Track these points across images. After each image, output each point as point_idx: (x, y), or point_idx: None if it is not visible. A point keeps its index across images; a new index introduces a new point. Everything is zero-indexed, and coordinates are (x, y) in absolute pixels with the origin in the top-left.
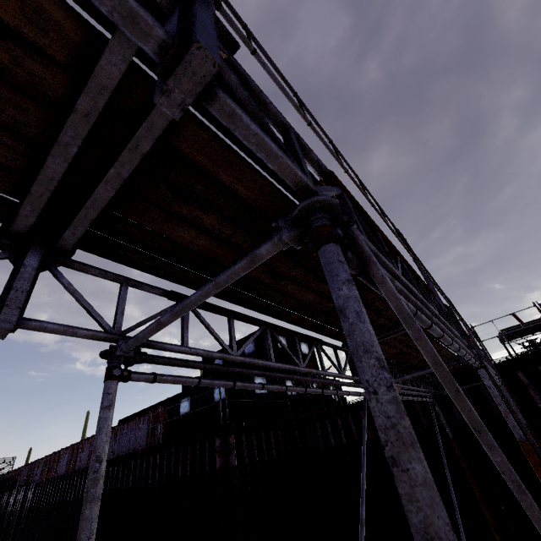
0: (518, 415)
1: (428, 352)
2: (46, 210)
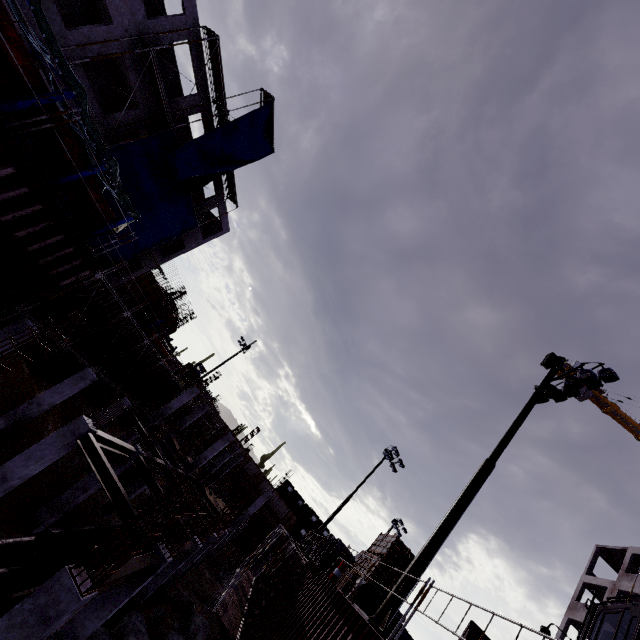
0: None
1: None
2: None
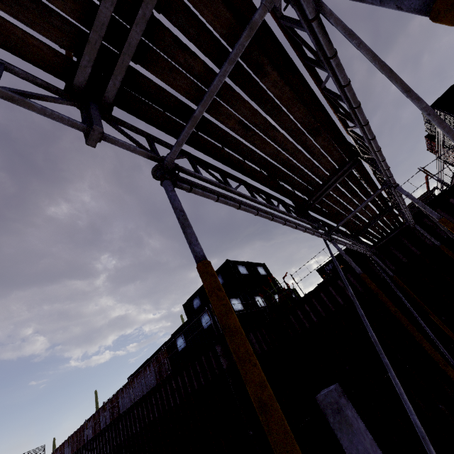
0: (433, 240)
1: (368, 49)
2: (94, 64)
